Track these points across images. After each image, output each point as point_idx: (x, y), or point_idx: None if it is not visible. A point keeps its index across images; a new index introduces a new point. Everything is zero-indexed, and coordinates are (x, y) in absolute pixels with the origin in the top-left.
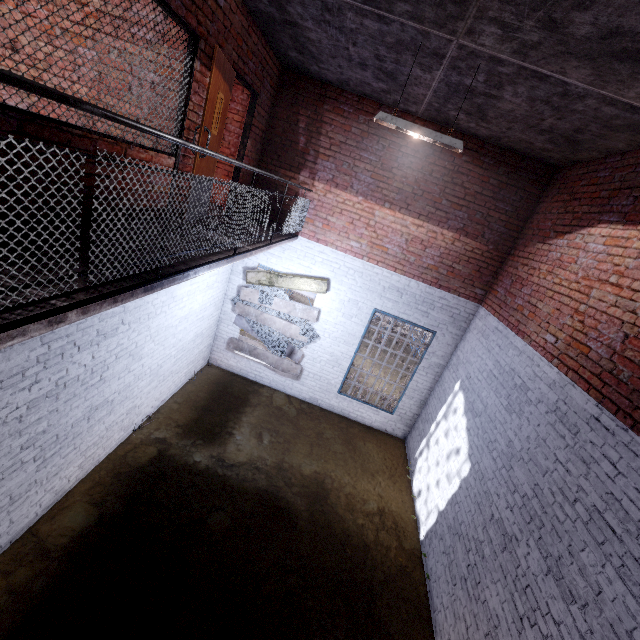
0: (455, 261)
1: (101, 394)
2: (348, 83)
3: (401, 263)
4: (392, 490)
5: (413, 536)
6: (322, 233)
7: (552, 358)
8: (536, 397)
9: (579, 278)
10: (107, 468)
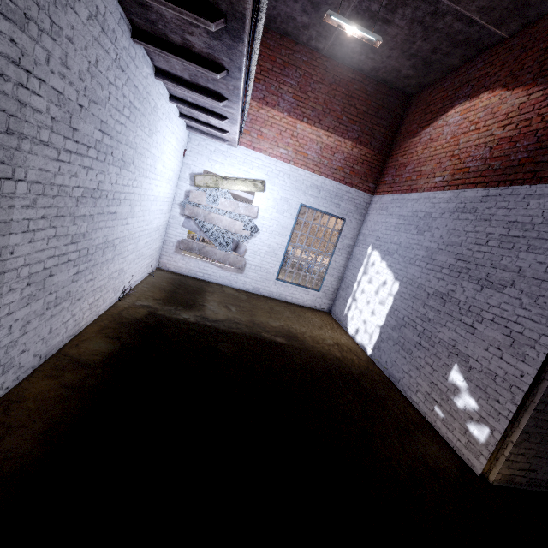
0: (354, 163)
1: (112, 231)
2: (276, 20)
3: (318, 166)
4: (337, 334)
5: (363, 354)
6: (257, 142)
7: (444, 188)
8: (439, 213)
9: (448, 140)
10: (108, 319)
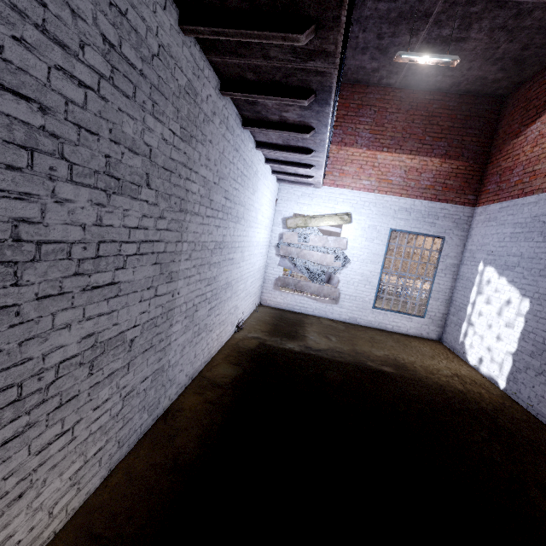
0: (446, 178)
1: (230, 274)
2: (346, 74)
3: (404, 189)
4: (454, 364)
5: (494, 388)
6: (339, 180)
7: None
8: None
9: None
10: (229, 349)
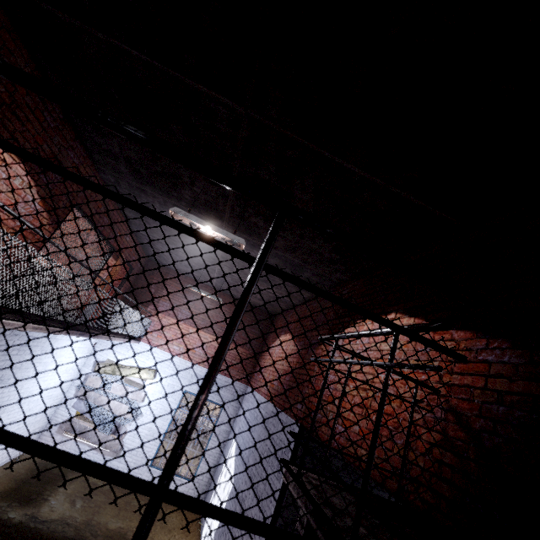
0: (233, 359)
1: None
2: (180, 270)
3: (203, 360)
4: None
5: None
6: (156, 340)
7: (266, 395)
8: (260, 417)
9: (275, 358)
10: None
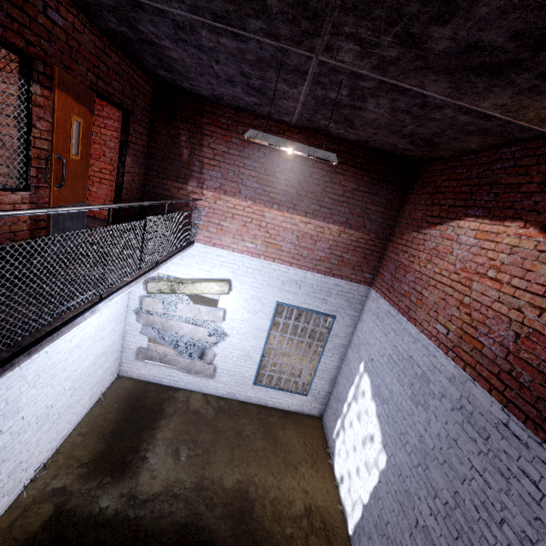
0: (343, 251)
1: None
2: (222, 98)
3: (295, 258)
4: (316, 480)
5: (342, 532)
6: (217, 238)
7: (447, 350)
8: (439, 390)
9: (458, 269)
10: None
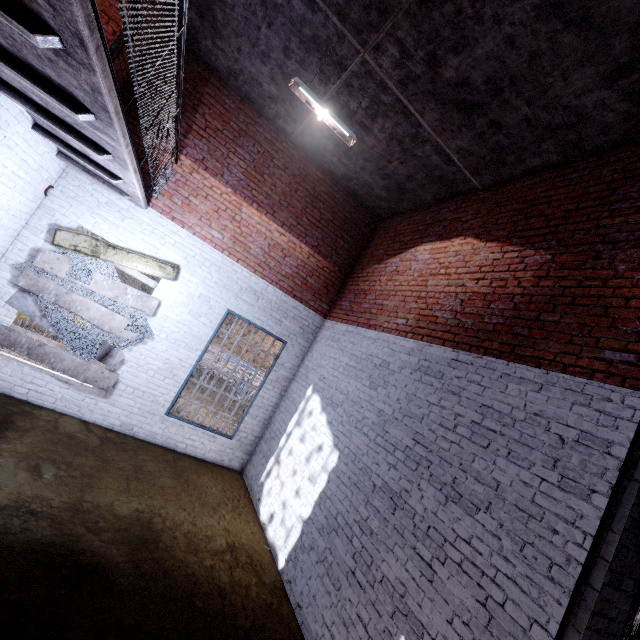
0: (309, 275)
1: None
2: (237, 77)
3: (262, 266)
4: (239, 522)
5: (271, 568)
6: (180, 212)
7: (406, 334)
8: (398, 366)
9: (416, 277)
10: None
